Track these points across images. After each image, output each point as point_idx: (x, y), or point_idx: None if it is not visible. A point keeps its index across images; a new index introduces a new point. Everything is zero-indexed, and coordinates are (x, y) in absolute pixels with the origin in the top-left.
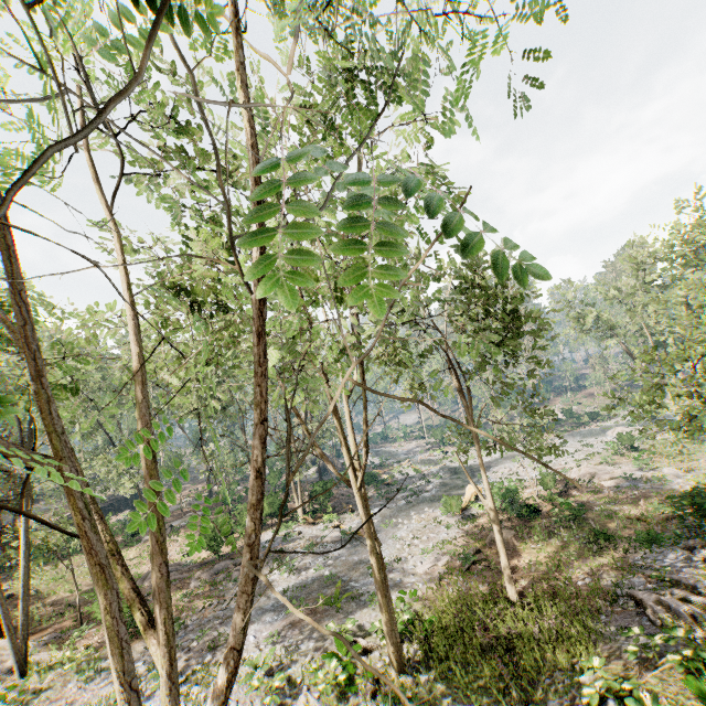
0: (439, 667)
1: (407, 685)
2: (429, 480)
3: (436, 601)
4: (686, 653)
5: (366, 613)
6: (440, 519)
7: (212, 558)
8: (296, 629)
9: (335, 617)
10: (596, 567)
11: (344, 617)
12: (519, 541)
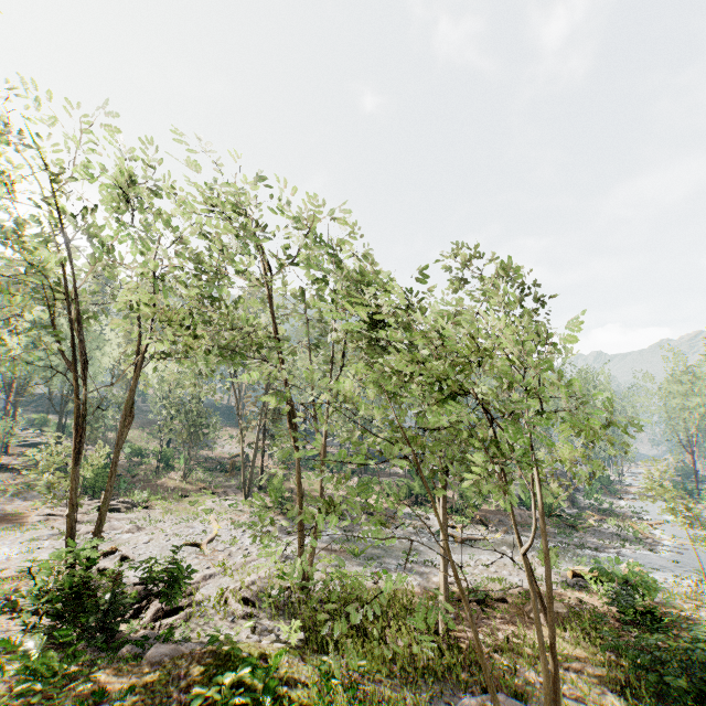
0: (327, 610)
1: (300, 599)
2: (631, 546)
3: (400, 594)
4: (323, 657)
5: (359, 570)
6: (541, 569)
7: (363, 504)
8: (323, 551)
9: (345, 560)
10: (578, 690)
11: (348, 563)
12: (559, 622)
